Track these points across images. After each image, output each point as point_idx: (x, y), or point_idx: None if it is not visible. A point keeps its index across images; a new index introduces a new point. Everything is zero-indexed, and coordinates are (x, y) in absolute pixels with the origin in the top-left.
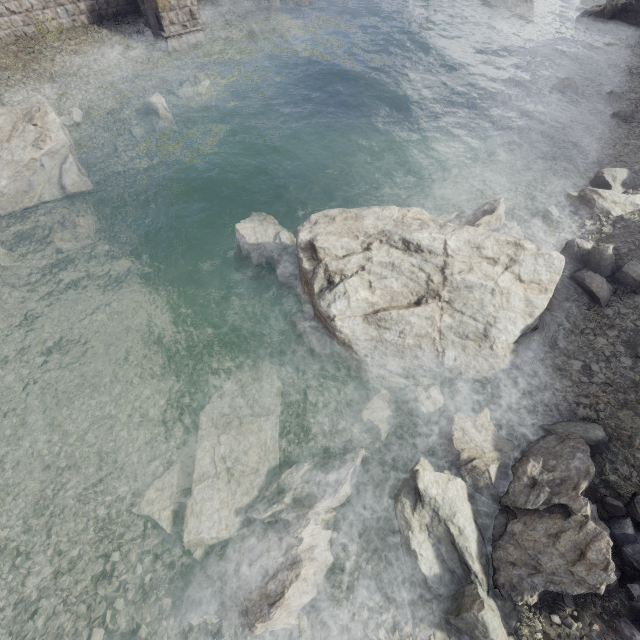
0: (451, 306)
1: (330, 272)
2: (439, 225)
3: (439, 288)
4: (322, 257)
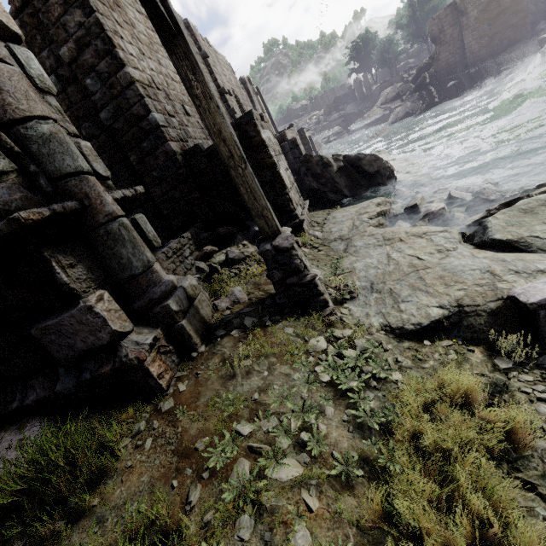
0: None
1: None
2: None
3: None
4: None
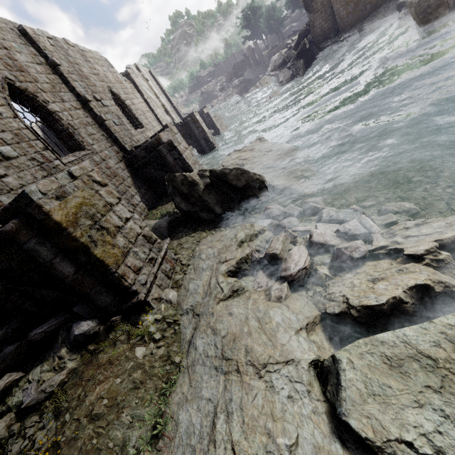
0: None
1: None
2: None
3: None
4: None
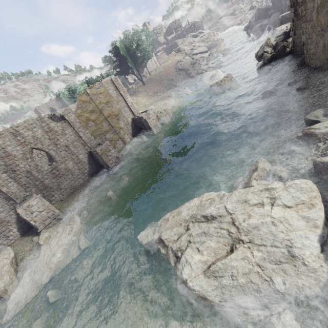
0: (254, 243)
1: (174, 251)
2: (220, 197)
3: (238, 235)
4: (167, 244)
